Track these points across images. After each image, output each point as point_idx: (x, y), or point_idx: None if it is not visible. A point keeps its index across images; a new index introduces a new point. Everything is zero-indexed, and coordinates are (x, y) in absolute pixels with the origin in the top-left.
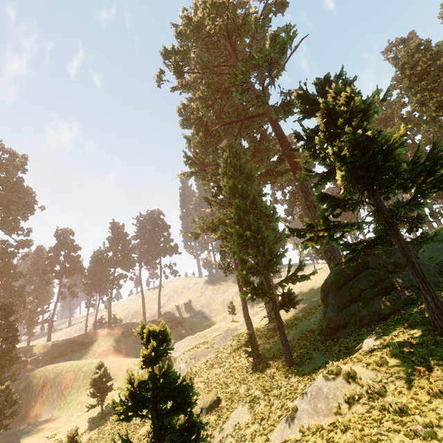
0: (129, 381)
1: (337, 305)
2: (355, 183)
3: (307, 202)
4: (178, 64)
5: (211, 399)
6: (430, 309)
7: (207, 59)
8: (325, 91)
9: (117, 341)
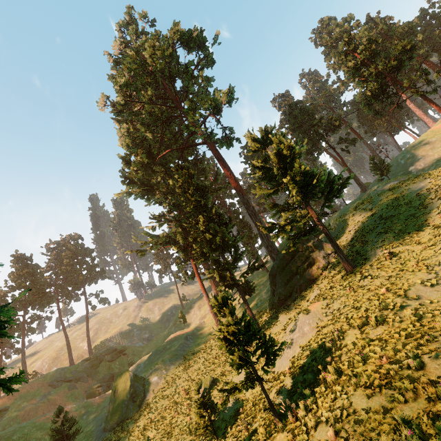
0: (227, 325)
1: (283, 282)
2: (298, 196)
3: (249, 211)
4: (125, 93)
5: (209, 380)
6: (343, 262)
7: (150, 92)
8: (266, 136)
9: (45, 395)
